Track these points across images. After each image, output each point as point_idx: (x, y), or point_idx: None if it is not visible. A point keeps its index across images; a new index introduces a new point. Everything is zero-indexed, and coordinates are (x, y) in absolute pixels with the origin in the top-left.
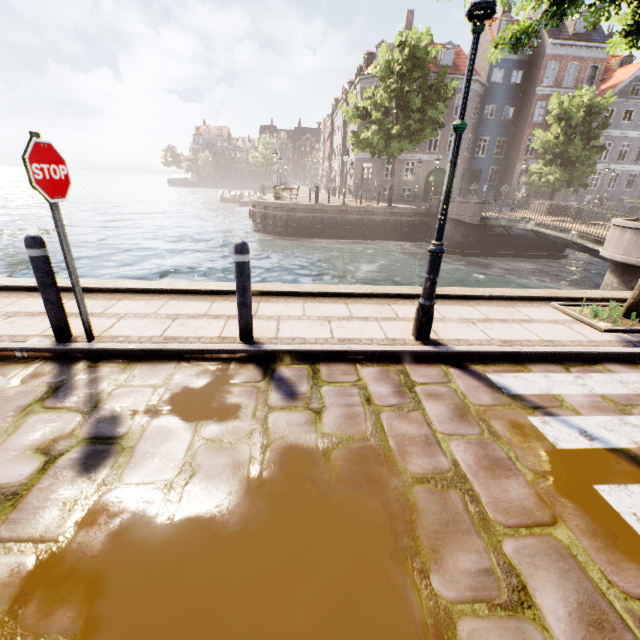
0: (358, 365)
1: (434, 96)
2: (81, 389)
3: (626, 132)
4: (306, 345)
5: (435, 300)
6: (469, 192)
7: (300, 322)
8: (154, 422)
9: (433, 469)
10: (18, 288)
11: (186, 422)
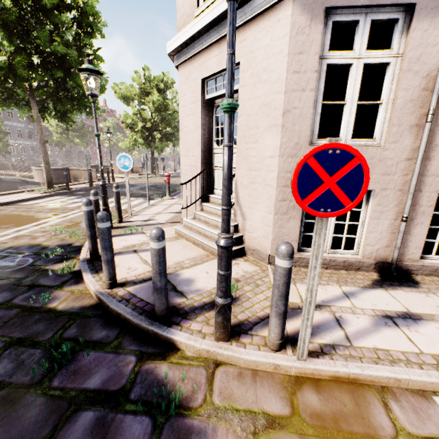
0: None
1: None
2: None
3: (15, 123)
4: None
5: None
6: None
7: None
8: None
9: (19, 211)
10: None
11: None
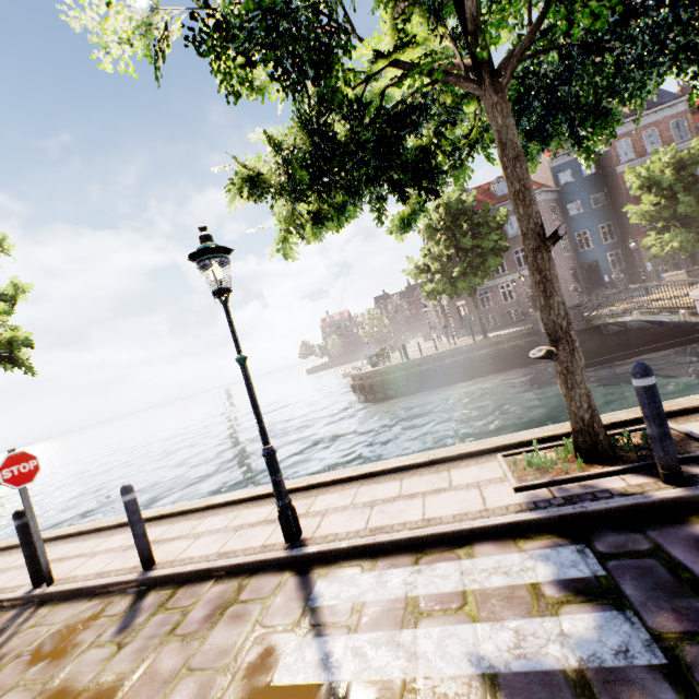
0: (213, 583)
1: (484, 230)
2: (6, 635)
3: None
4: (183, 566)
5: (371, 478)
6: (593, 287)
7: (212, 536)
8: (11, 666)
9: None
10: (64, 536)
11: (28, 665)
